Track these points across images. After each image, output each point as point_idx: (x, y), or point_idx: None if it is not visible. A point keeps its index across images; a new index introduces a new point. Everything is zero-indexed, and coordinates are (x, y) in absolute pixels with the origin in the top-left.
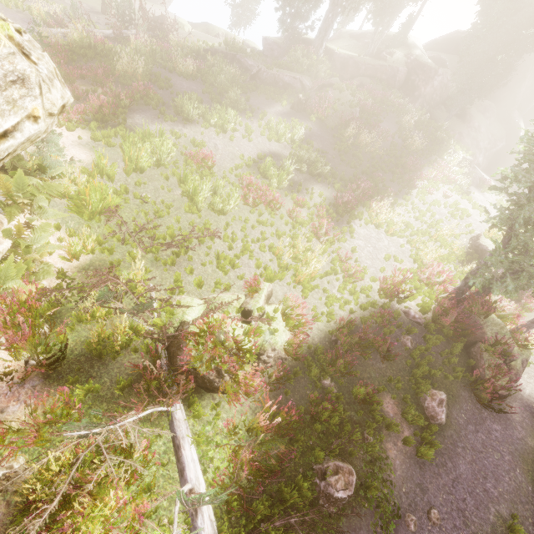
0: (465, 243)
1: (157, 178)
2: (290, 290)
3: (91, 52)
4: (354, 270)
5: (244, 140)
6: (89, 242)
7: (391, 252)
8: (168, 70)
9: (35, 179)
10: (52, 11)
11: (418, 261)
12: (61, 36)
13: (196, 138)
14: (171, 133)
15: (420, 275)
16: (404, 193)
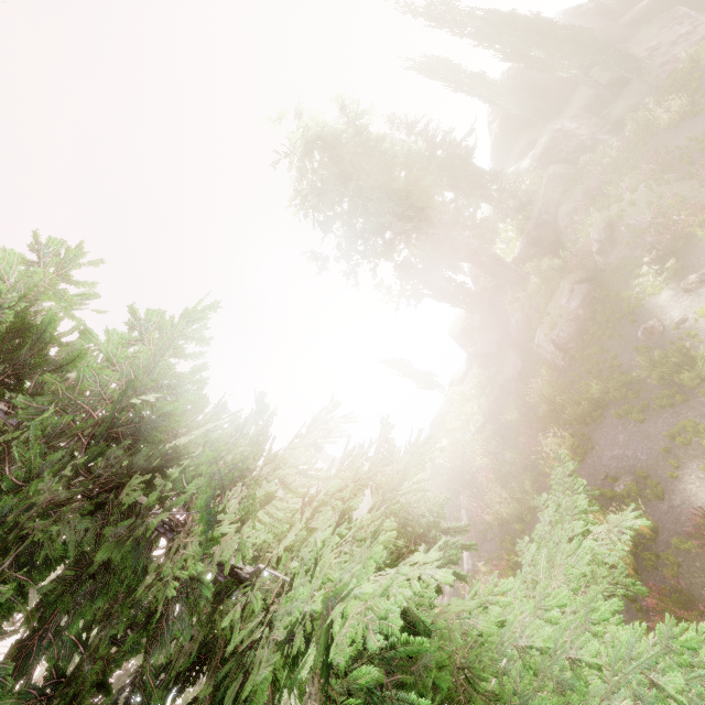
0: None
1: None
2: None
3: None
4: None
5: None
6: None
7: None
8: None
9: None
10: None
11: None
12: None
13: None
14: None
15: None
16: None
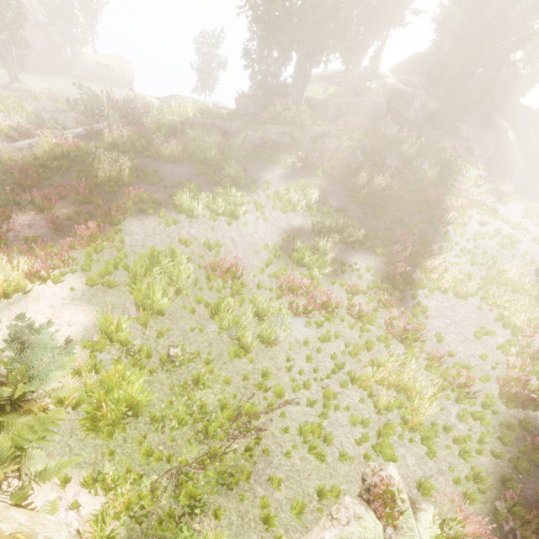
0: (533, 277)
1: (180, 314)
2: (407, 447)
3: (65, 163)
4: (464, 380)
5: (258, 221)
6: (121, 501)
7: (474, 321)
8: (153, 158)
9: (20, 419)
10: (15, 123)
11: (509, 326)
12: (28, 147)
13: (208, 237)
14: (179, 241)
15: (531, 352)
16: (441, 232)
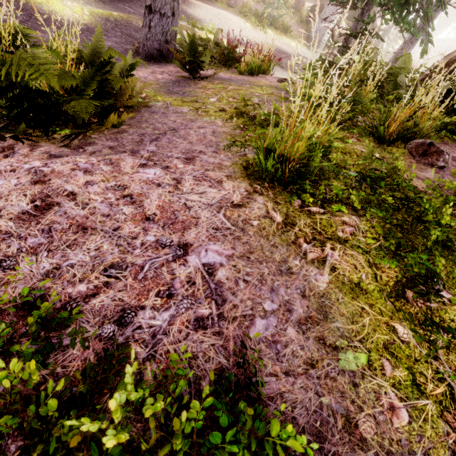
0: None
1: None
2: None
3: None
4: None
5: None
6: None
7: None
8: None
9: None
10: None
11: None
12: None
13: None
14: None
15: None
16: None
